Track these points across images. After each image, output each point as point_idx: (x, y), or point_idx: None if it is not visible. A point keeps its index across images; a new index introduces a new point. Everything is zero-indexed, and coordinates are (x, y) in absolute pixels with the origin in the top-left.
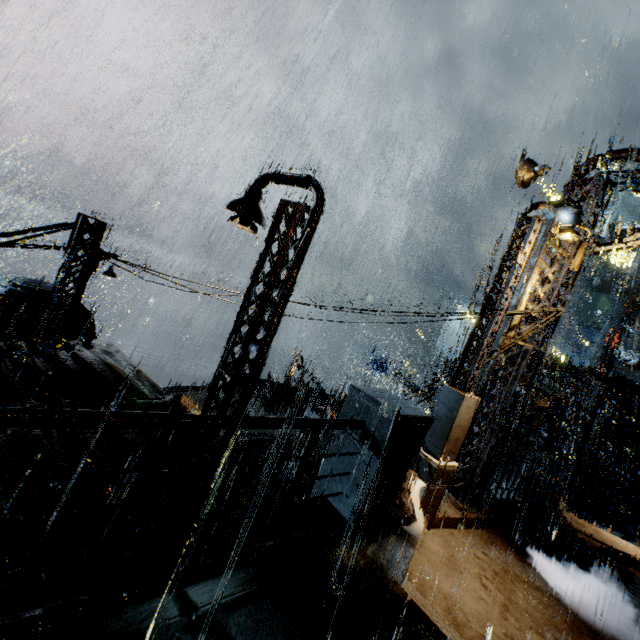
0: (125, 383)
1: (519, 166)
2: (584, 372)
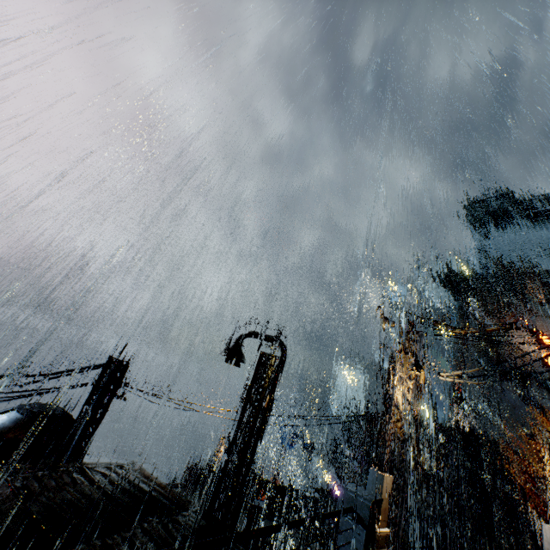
0: (167, 498)
1: (381, 321)
2: (445, 430)
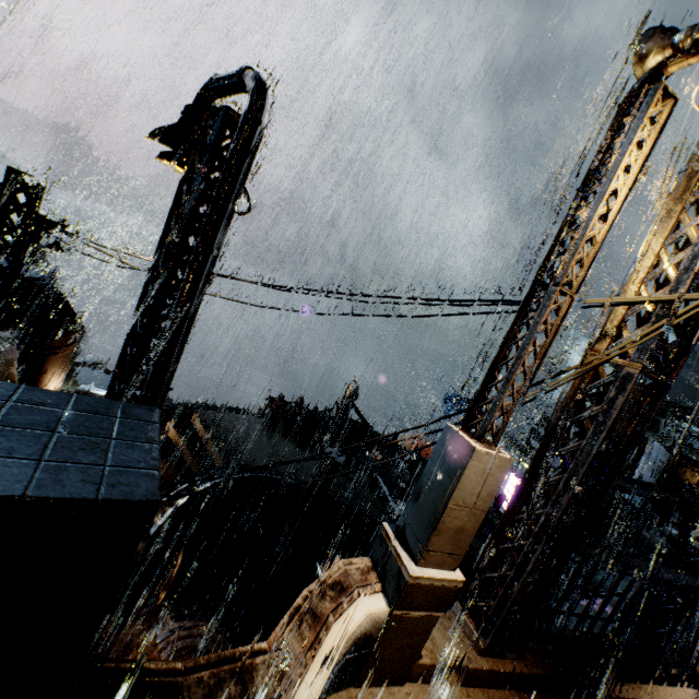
0: None
1: (642, 40)
2: None
